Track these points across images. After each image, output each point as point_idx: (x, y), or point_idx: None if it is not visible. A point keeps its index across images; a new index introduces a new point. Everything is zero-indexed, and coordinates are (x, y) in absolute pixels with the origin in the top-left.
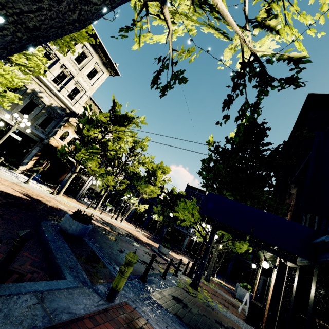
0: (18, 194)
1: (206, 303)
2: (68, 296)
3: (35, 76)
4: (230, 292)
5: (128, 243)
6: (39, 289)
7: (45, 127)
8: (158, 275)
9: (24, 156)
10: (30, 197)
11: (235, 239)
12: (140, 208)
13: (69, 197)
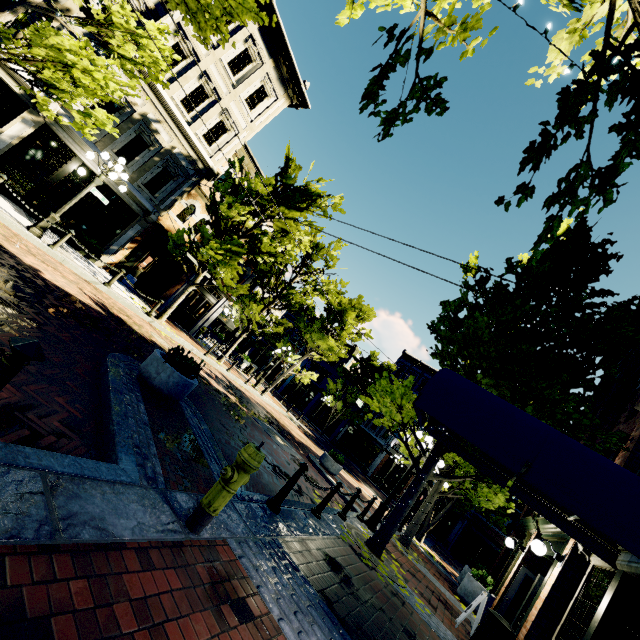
0: (86, 300)
1: (393, 586)
2: (110, 496)
3: (151, 88)
4: (446, 578)
5: (265, 434)
6: (55, 467)
7: (156, 190)
8: (307, 506)
9: (113, 238)
10: (105, 310)
11: (482, 478)
12: (302, 377)
13: (178, 327)
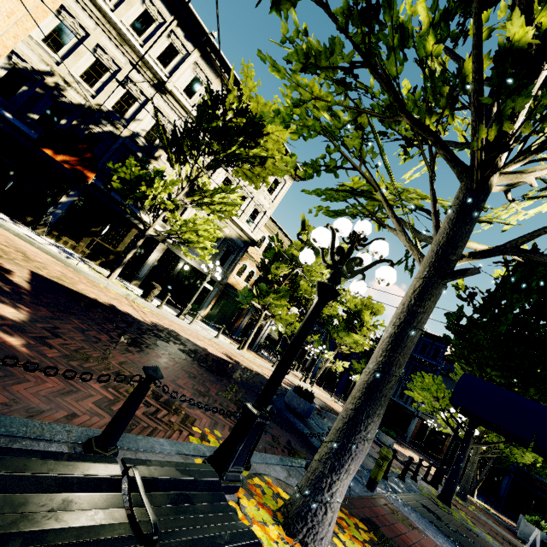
0: (225, 357)
1: (466, 526)
2: None
3: None
4: (505, 526)
5: None
6: None
7: (223, 263)
8: (394, 475)
9: (203, 300)
10: (232, 359)
11: (510, 442)
12: (337, 366)
13: (247, 348)
